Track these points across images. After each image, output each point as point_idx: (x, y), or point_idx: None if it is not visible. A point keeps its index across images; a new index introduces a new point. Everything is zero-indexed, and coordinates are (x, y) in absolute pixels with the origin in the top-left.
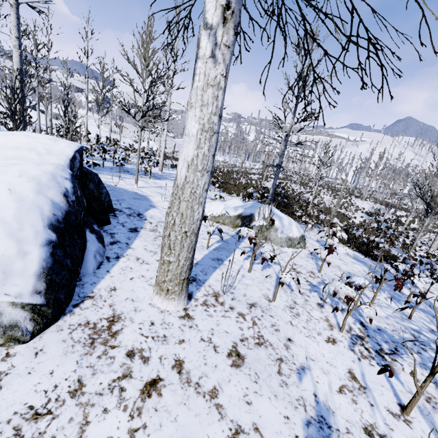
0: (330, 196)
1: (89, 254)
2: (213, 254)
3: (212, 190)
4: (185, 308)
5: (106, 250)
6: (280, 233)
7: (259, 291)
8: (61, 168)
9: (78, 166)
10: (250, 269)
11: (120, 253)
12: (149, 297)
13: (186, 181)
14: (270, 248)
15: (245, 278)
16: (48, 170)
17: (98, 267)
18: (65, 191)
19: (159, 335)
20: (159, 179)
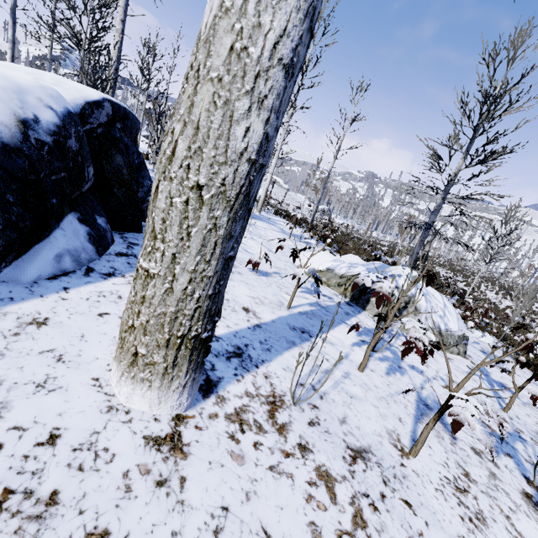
0: (496, 294)
1: (46, 248)
2: (296, 321)
3: (321, 247)
4: (181, 415)
5: (98, 259)
6: (425, 319)
7: (377, 420)
8: (50, 93)
9: (103, 121)
10: (364, 364)
11: (120, 270)
12: (108, 362)
13: (222, 6)
14: (419, 328)
15: (350, 380)
16: (16, 80)
17: (53, 278)
18: (29, 119)
19: (37, 487)
20: (253, 218)
